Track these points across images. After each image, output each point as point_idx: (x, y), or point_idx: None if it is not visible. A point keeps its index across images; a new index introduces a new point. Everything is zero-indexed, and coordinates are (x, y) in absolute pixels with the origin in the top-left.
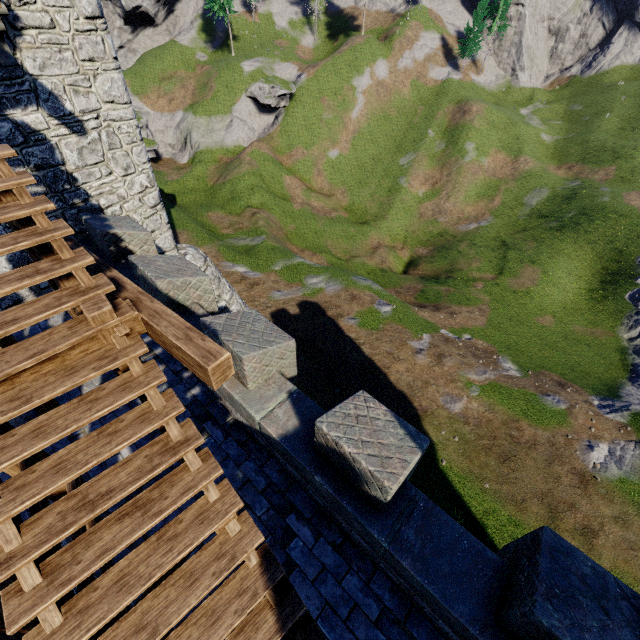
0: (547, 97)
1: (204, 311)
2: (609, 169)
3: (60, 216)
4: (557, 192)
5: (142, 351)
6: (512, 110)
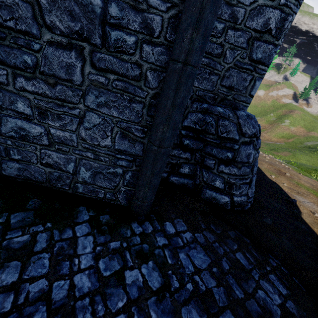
0: None
1: None
2: None
3: None
4: None
5: None
6: None
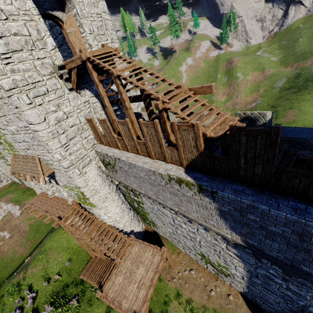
0: (267, 44)
1: (177, 121)
2: (312, 59)
3: (121, 116)
4: (290, 77)
5: (192, 92)
6: (252, 55)
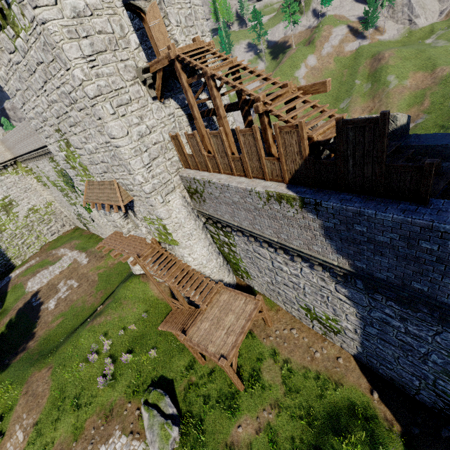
0: (446, 24)
1: None
2: None
3: None
4: None
5: (302, 91)
6: (418, 44)
